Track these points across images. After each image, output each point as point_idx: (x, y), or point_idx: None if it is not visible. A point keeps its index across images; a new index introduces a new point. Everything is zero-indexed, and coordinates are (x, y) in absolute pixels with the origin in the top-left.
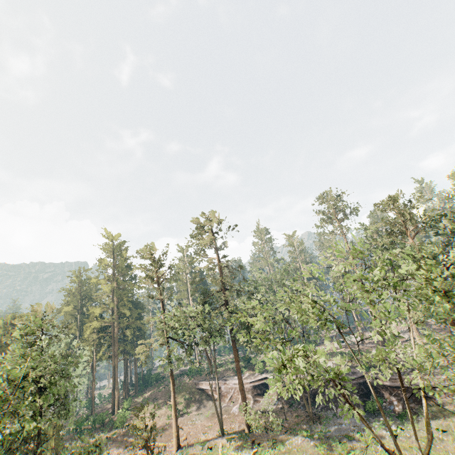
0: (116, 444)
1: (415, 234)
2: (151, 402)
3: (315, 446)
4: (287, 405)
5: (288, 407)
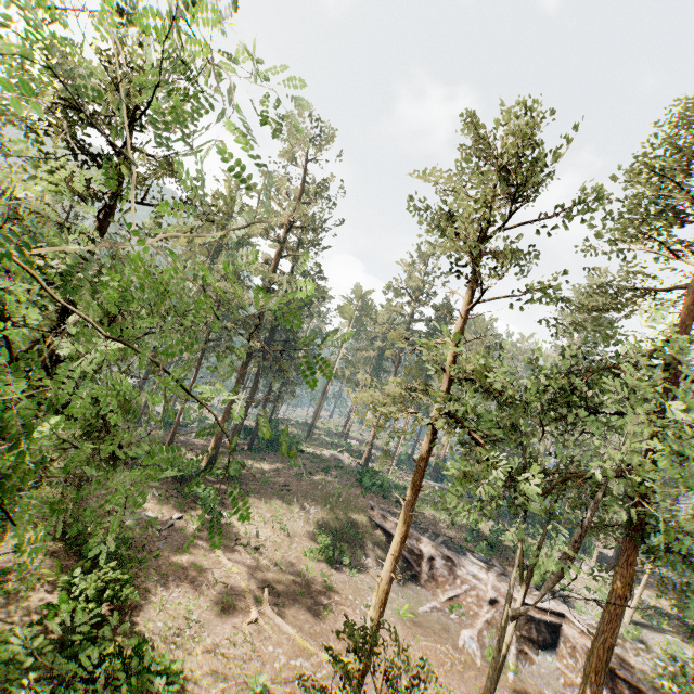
0: (195, 554)
1: None
2: (279, 493)
3: None
4: None
5: None
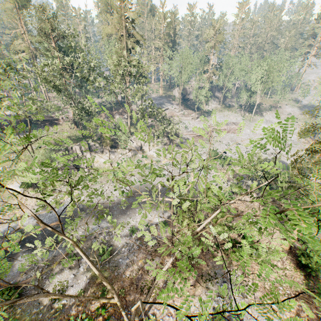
0: None
1: (57, 40)
2: None
3: None
4: None
5: None
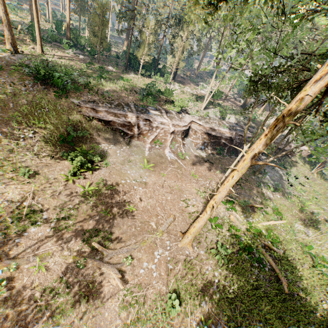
0: None
1: None
2: None
3: (285, 200)
4: (214, 152)
5: (217, 154)
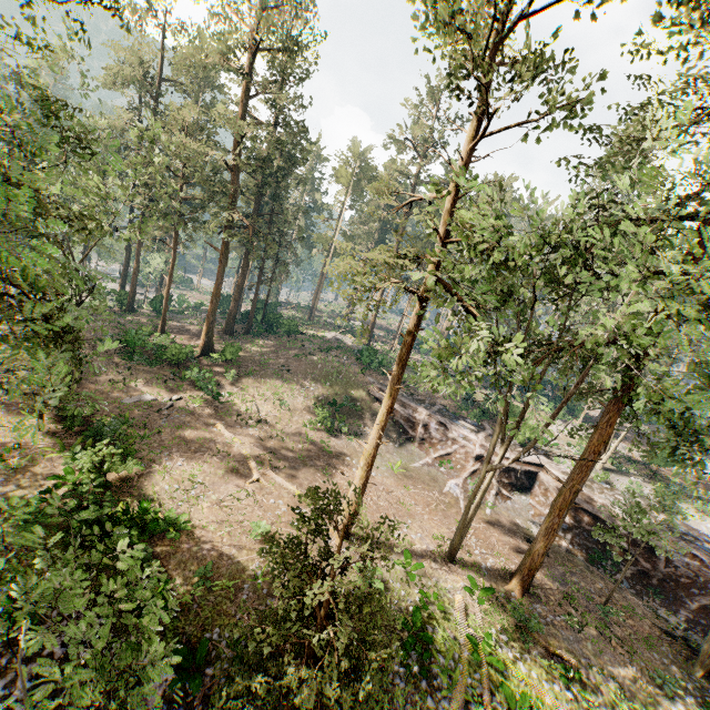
0: (197, 429)
1: None
2: (278, 373)
3: None
4: (583, 552)
5: (586, 559)
